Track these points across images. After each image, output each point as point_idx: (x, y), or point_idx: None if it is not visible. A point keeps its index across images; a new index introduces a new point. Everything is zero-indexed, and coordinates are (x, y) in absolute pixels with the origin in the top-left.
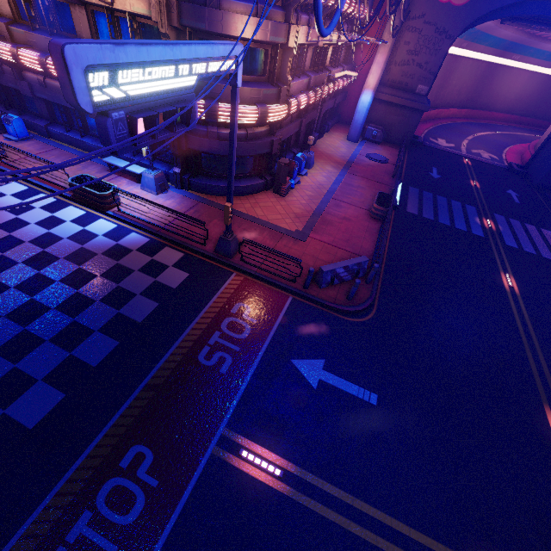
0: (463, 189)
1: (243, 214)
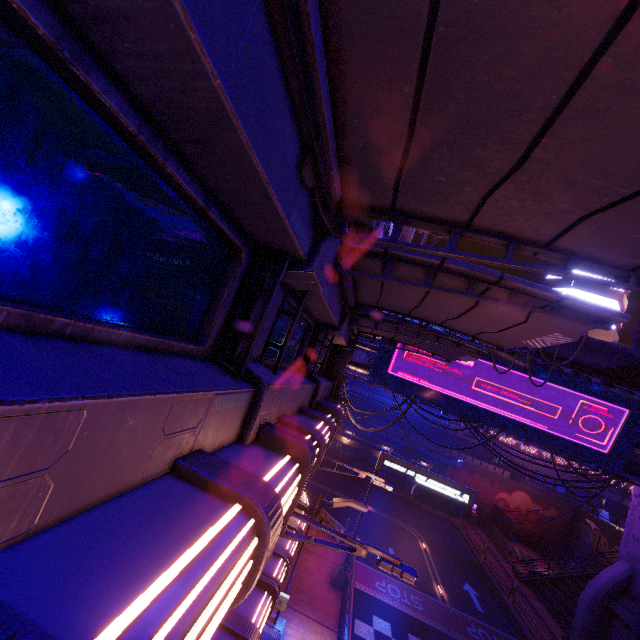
0: None
1: None
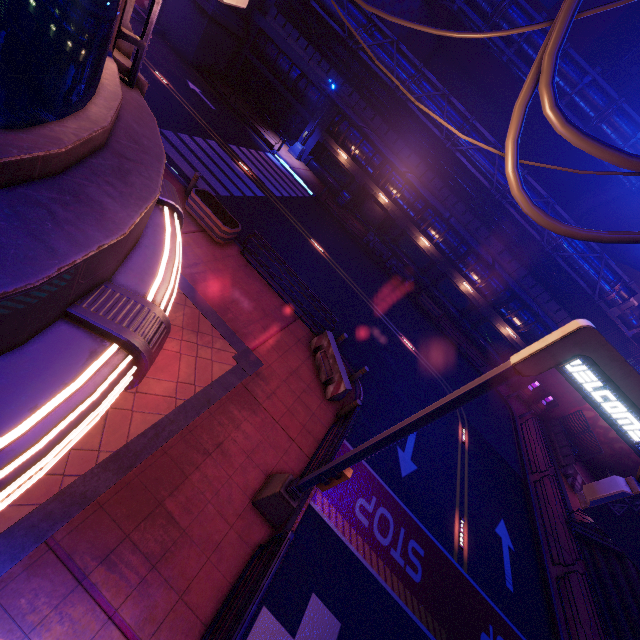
0: (173, 102)
1: (164, 428)
